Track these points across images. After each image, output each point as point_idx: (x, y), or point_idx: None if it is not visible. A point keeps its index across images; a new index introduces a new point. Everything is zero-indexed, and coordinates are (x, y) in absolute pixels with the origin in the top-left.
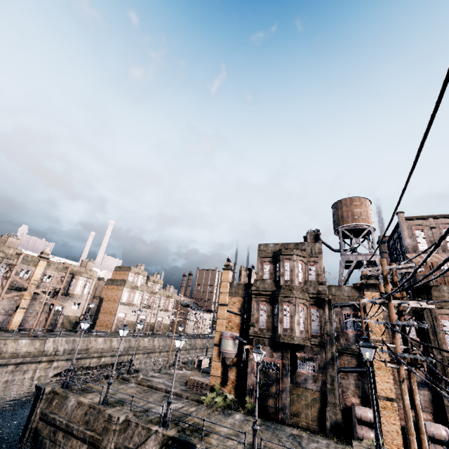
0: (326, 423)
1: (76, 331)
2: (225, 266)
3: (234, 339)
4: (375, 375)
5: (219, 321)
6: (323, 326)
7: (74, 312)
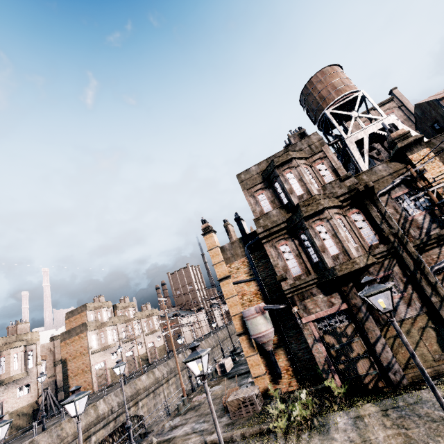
0: None
1: (39, 422)
2: (203, 230)
3: (263, 312)
4: None
5: (229, 302)
6: (381, 227)
7: (25, 400)
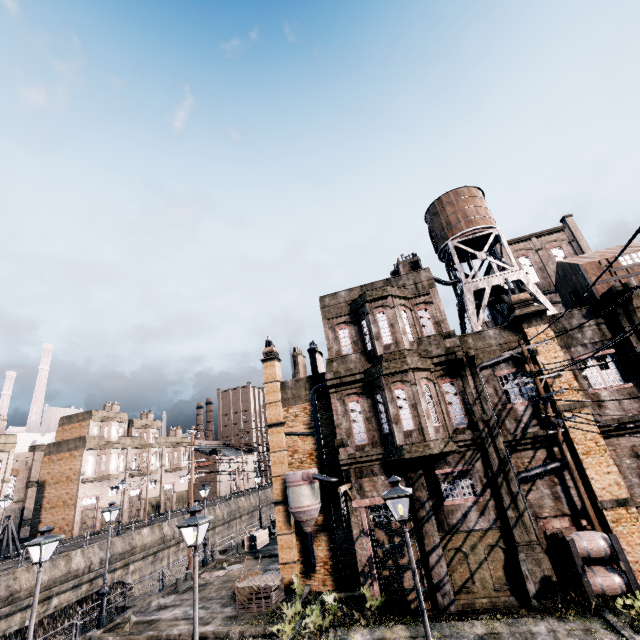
0: (527, 586)
1: None
2: (265, 355)
3: (311, 481)
4: (585, 467)
5: (274, 457)
6: (472, 408)
7: None
